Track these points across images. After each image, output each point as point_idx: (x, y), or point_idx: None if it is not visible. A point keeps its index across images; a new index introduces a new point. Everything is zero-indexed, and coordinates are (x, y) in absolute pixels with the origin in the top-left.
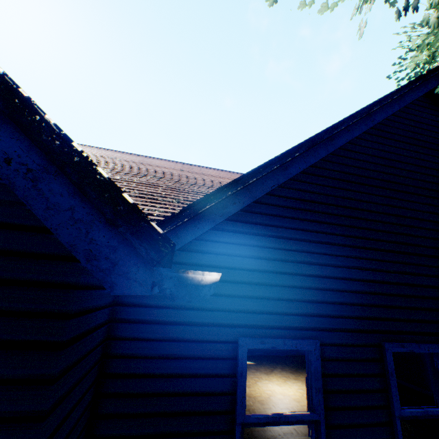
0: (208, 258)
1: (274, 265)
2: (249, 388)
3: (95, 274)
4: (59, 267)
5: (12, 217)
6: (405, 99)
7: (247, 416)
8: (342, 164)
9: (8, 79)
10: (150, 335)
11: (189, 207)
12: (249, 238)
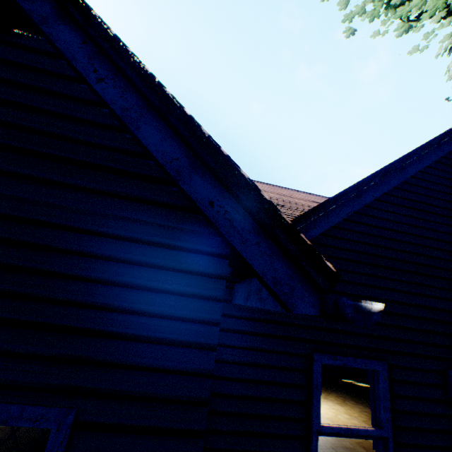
0: None
1: (343, 286)
2: None
3: (281, 296)
4: (207, 282)
5: (170, 239)
6: None
7: (321, 426)
8: (407, 191)
9: (212, 140)
10: (235, 343)
11: None
12: None
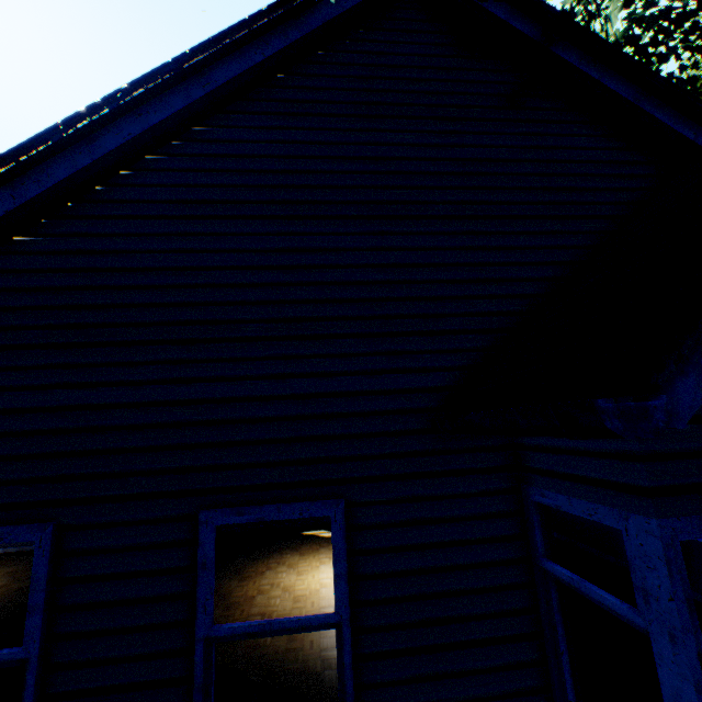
0: None
1: None
2: (298, 577)
3: None
4: None
5: None
6: (307, 21)
7: None
8: (182, 187)
9: None
10: None
11: None
12: None
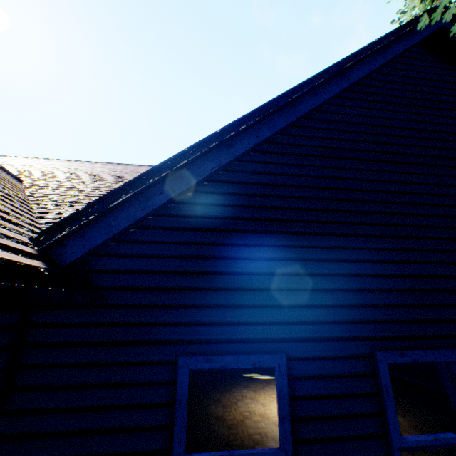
0: (143, 262)
1: (227, 264)
2: (264, 407)
3: None
4: None
5: None
6: (393, 49)
7: None
8: (318, 138)
9: None
10: (66, 360)
11: (97, 202)
12: (196, 235)
